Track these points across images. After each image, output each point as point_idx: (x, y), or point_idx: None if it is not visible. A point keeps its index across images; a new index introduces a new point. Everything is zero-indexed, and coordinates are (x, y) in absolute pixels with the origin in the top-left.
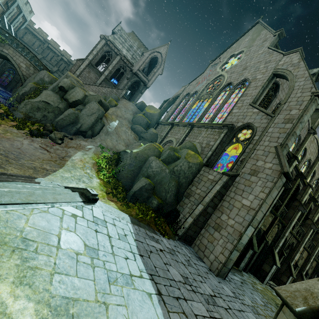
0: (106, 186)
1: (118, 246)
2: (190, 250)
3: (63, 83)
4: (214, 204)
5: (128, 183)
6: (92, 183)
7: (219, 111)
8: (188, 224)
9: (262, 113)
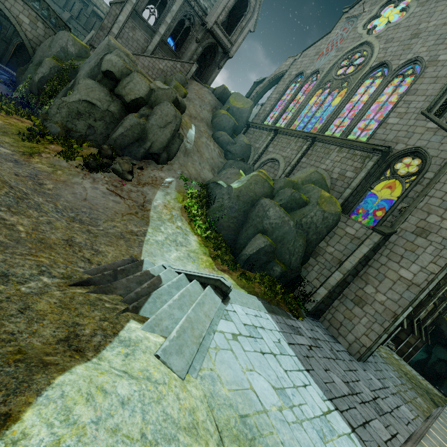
0: (206, 245)
1: (289, 369)
2: (322, 328)
3: (110, 65)
4: (355, 271)
5: (231, 236)
6: (191, 244)
7: (361, 117)
8: (321, 297)
9: (444, 133)
